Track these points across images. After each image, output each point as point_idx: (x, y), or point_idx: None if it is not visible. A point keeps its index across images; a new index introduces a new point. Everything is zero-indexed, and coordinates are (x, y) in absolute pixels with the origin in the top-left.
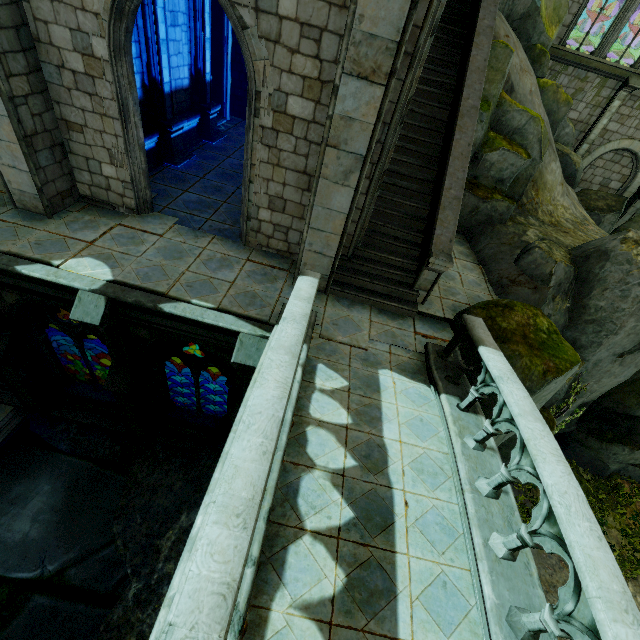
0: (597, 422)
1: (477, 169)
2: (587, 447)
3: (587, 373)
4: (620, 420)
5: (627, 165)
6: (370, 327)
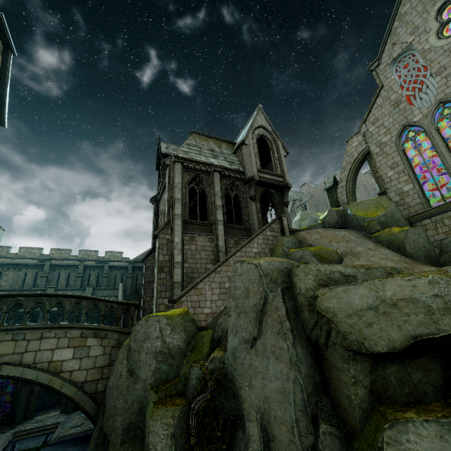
0: None
1: None
2: None
3: (234, 369)
4: None
5: None
6: None
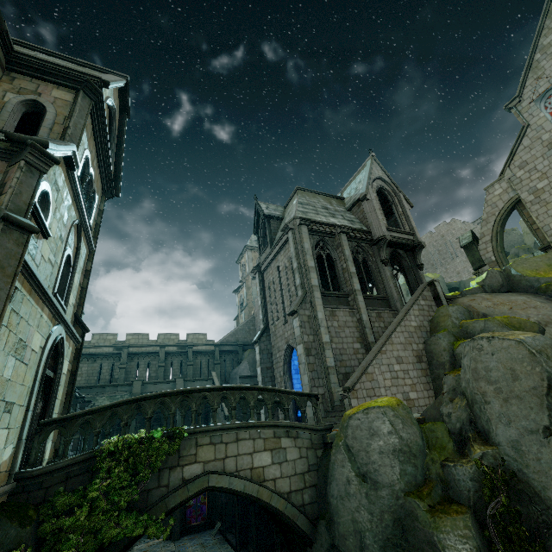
0: None
1: (457, 361)
2: None
3: (524, 466)
4: None
5: None
6: None
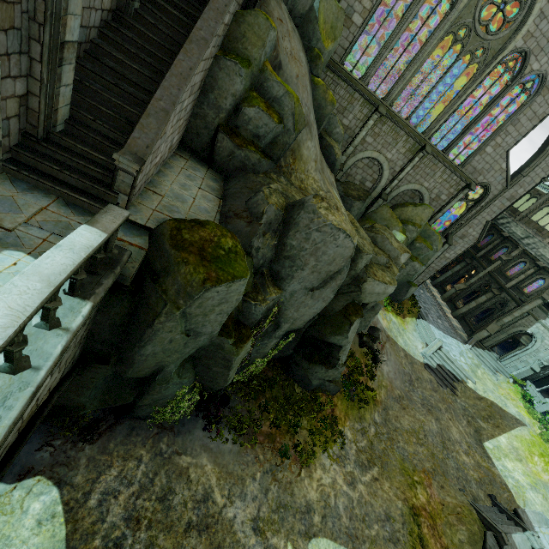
0: (310, 348)
1: (238, 119)
2: (300, 367)
3: (287, 302)
4: (324, 346)
5: (376, 171)
6: (38, 213)
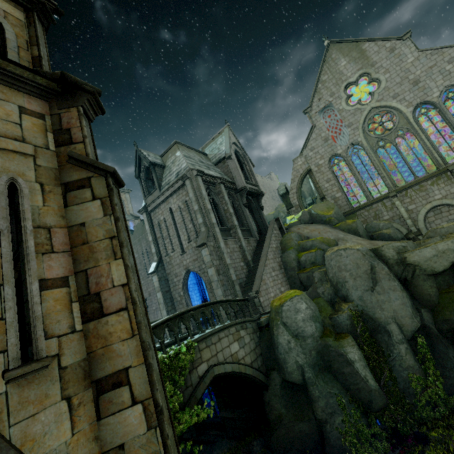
0: None
1: (302, 265)
2: None
3: (365, 307)
4: None
5: (449, 209)
6: None
